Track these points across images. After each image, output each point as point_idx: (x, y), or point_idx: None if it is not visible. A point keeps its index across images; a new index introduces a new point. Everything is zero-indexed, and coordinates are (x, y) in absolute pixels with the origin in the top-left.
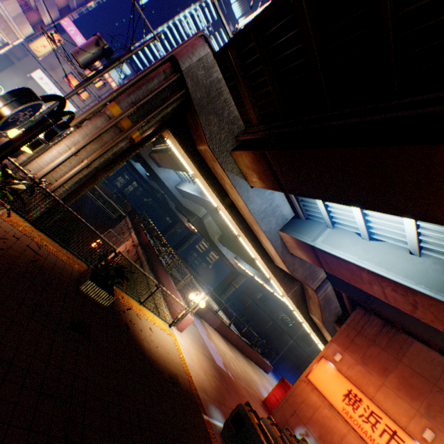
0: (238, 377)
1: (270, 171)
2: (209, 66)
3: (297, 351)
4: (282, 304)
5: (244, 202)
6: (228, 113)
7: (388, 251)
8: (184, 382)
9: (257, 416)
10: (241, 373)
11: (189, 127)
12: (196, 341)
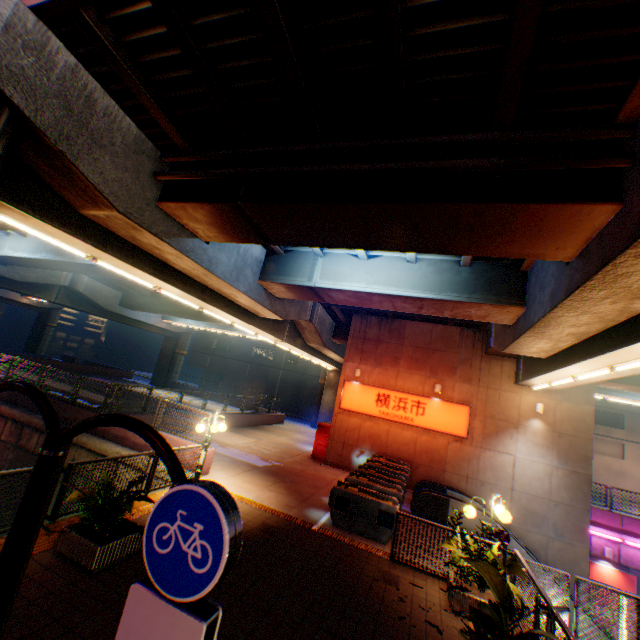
0: (281, 457)
1: (247, 225)
2: (38, 41)
3: (291, 378)
4: (251, 340)
5: (208, 269)
6: (123, 135)
7: (389, 267)
8: (276, 520)
9: (355, 486)
10: (277, 451)
11: (44, 178)
12: (226, 466)
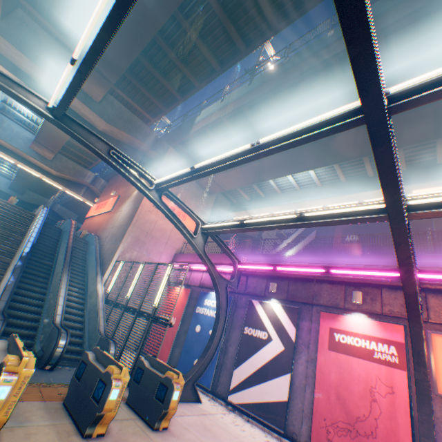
0: None
1: None
2: None
3: None
4: None
5: None
6: None
7: None
8: None
9: None
10: None
11: None
12: None
